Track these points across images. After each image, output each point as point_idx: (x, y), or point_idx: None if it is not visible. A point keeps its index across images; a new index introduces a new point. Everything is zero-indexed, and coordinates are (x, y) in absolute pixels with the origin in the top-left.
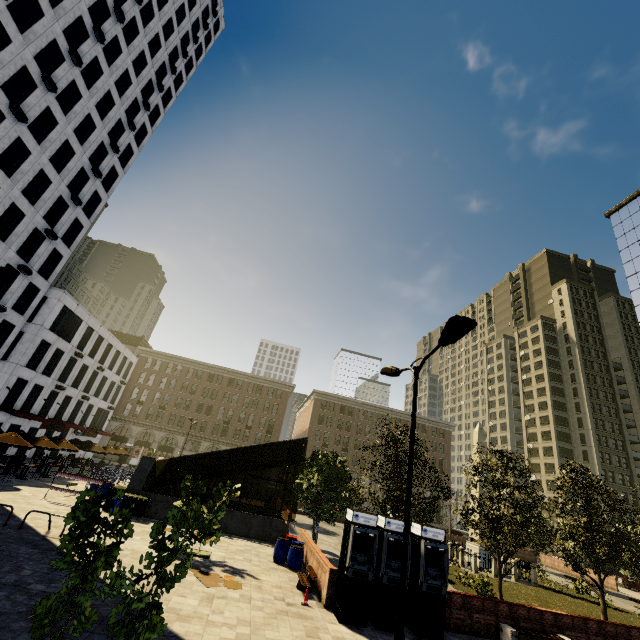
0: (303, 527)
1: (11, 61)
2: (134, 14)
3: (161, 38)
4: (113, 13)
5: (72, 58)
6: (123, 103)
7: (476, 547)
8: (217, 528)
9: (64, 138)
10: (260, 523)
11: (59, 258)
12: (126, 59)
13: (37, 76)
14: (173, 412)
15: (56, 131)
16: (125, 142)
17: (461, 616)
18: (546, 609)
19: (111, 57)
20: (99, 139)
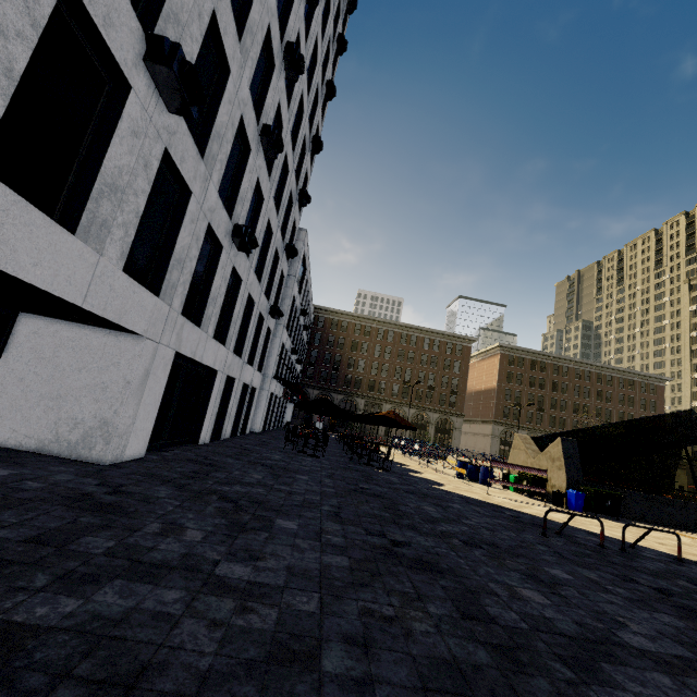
0: None
1: None
2: None
3: None
4: None
5: None
6: None
7: None
8: (686, 526)
9: None
10: None
11: (303, 184)
12: None
13: None
14: (347, 373)
15: None
16: None
17: None
18: None
19: None
20: None
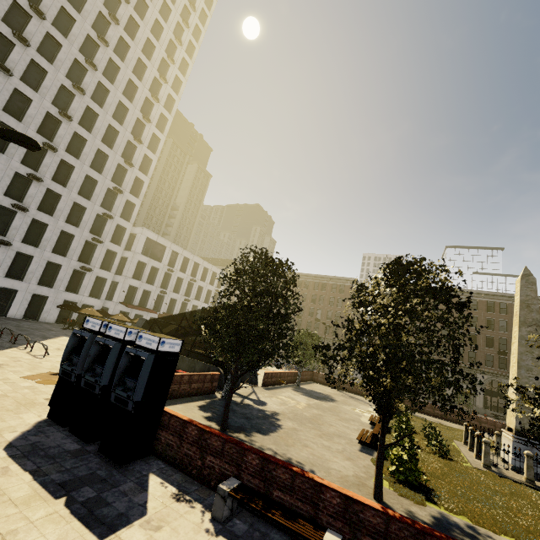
0: (298, 390)
1: (52, 85)
2: (130, 14)
3: (161, 22)
4: (112, 21)
5: (90, 66)
6: (145, 85)
7: (509, 438)
8: None
9: (107, 124)
10: (201, 368)
11: (134, 206)
12: (135, 51)
13: (73, 88)
14: None
15: (99, 121)
16: (157, 113)
17: (191, 453)
18: (332, 485)
19: (124, 55)
20: (134, 117)
